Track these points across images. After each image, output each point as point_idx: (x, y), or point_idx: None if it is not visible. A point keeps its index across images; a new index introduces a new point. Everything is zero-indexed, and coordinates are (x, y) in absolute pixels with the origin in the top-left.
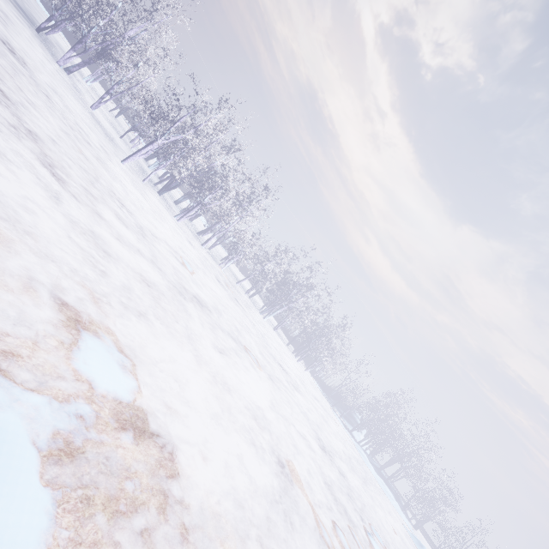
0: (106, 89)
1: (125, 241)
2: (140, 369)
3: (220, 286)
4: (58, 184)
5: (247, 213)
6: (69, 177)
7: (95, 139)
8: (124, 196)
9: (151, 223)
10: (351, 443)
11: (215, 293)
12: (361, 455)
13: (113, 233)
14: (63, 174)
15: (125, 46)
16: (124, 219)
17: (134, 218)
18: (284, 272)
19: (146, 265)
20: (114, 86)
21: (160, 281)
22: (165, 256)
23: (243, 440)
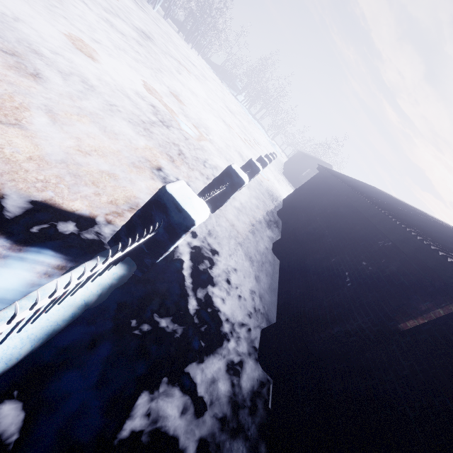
0: None
1: (103, 8)
2: (183, 99)
3: None
4: None
5: None
6: None
7: None
8: None
9: None
10: (237, 104)
11: (134, 11)
12: (244, 110)
13: (99, 6)
14: None
15: None
16: None
17: None
18: None
19: (122, 24)
20: None
21: (134, 34)
22: None
23: (212, 116)
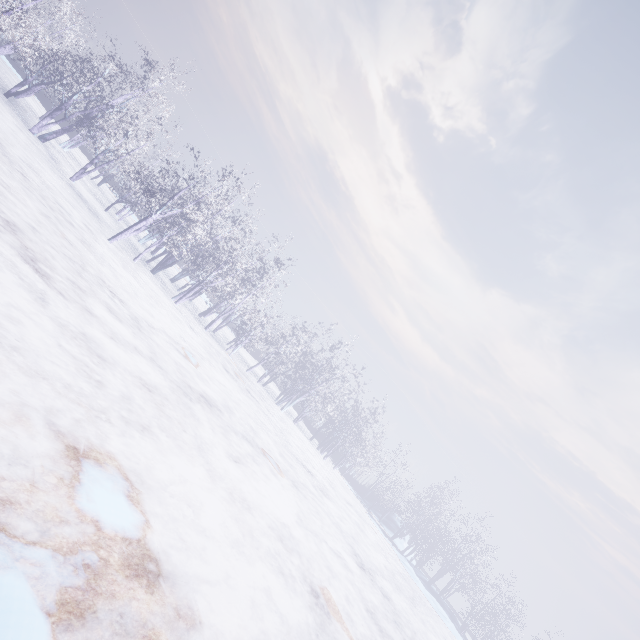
0: (86, 153)
1: (120, 339)
2: (148, 497)
3: (229, 376)
4: (42, 280)
5: (257, 289)
6: (53, 270)
7: (78, 217)
8: (115, 282)
9: (146, 311)
10: (393, 554)
11: (224, 387)
12: (406, 568)
13: (106, 331)
14: (46, 268)
15: (112, 113)
16: (117, 311)
17: (127, 308)
18: (302, 353)
19: (145, 365)
20: (99, 155)
21: (162, 383)
22: (165, 349)
23: (269, 569)
